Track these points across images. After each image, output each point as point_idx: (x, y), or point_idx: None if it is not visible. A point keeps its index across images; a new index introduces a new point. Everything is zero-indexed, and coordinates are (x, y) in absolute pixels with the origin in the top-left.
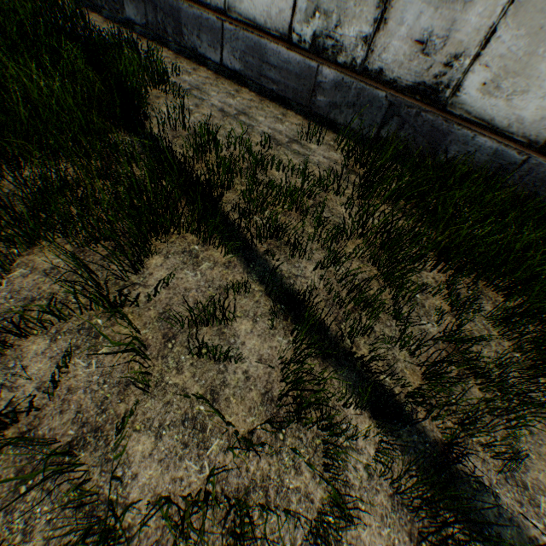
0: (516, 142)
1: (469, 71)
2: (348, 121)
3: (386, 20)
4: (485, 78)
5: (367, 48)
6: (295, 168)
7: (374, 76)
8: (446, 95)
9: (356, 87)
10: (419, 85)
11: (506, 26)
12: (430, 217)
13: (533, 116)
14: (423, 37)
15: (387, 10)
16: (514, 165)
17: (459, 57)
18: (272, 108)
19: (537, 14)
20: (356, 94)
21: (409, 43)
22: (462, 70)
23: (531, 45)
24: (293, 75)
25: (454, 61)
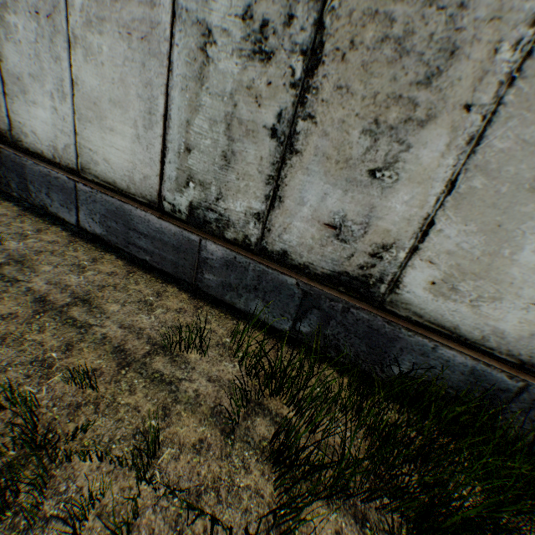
0: (501, 359)
1: (408, 264)
2: (250, 306)
3: (281, 197)
4: (432, 275)
5: (261, 224)
6: (141, 429)
7: (276, 257)
8: (381, 289)
9: (254, 268)
10: (340, 274)
11: (447, 217)
12: (415, 529)
13: (518, 330)
14: (334, 219)
15: (280, 186)
16: (508, 393)
17: (389, 247)
18: (143, 284)
19: (489, 207)
20: (255, 276)
21: (317, 225)
22: (398, 262)
23: (491, 243)
24: (170, 246)
25: (383, 251)
